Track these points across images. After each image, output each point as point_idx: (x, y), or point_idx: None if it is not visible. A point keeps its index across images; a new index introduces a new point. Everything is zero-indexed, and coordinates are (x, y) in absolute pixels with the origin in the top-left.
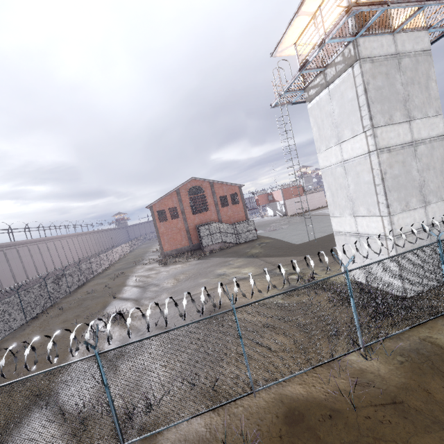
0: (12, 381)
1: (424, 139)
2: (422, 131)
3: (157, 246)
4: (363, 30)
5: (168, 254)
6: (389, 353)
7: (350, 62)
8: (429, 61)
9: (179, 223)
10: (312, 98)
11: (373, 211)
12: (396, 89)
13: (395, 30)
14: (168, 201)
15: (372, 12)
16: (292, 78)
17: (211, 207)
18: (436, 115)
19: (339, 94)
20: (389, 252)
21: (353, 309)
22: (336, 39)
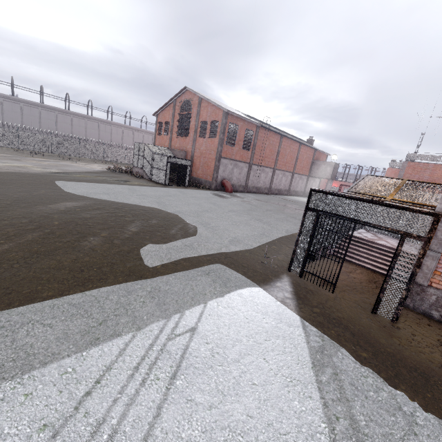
0: None
1: None
2: None
3: None
4: None
5: None
6: None
7: None
8: None
9: (167, 142)
10: None
11: None
12: None
13: None
14: (167, 114)
15: None
16: None
17: (191, 133)
18: None
19: None
20: None
21: None
22: None
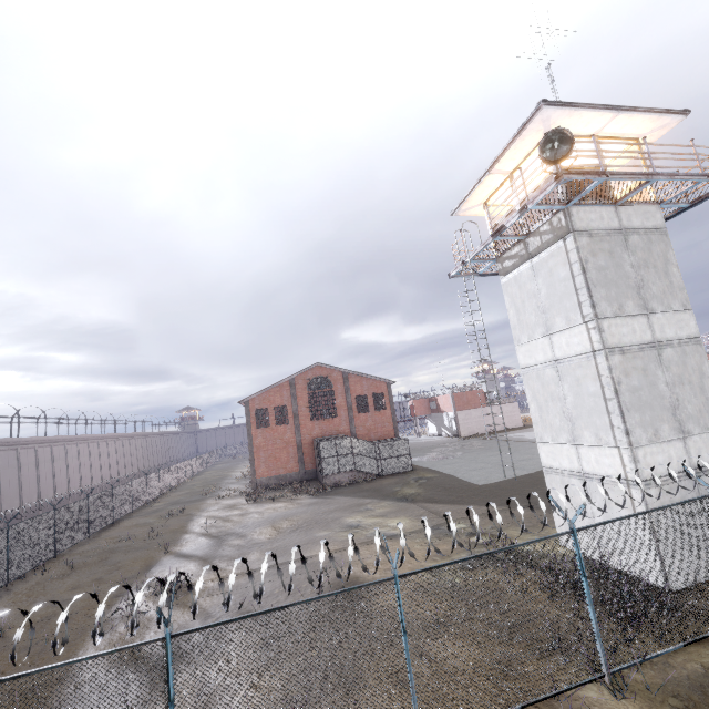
0: (20, 674)
1: (671, 341)
2: (666, 329)
3: (244, 469)
4: (577, 199)
5: (262, 484)
6: (654, 690)
7: (561, 234)
8: (665, 241)
9: (287, 433)
10: (508, 272)
11: (605, 438)
12: (625, 271)
13: (617, 201)
14: (276, 396)
15: (588, 181)
16: (481, 244)
17: (341, 412)
18: (684, 310)
19: (547, 270)
20: (635, 508)
21: (587, 599)
22: (541, 206)
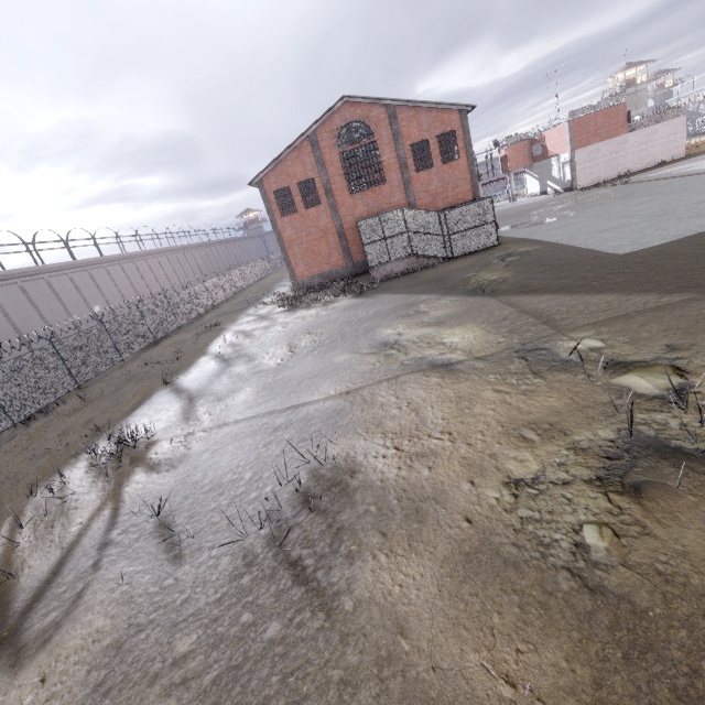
0: None
1: None
2: None
3: None
4: None
5: (305, 285)
6: None
7: None
8: None
9: (322, 217)
10: None
11: None
12: None
13: None
14: (295, 166)
15: None
16: None
17: (390, 175)
18: None
19: None
20: None
21: None
22: None
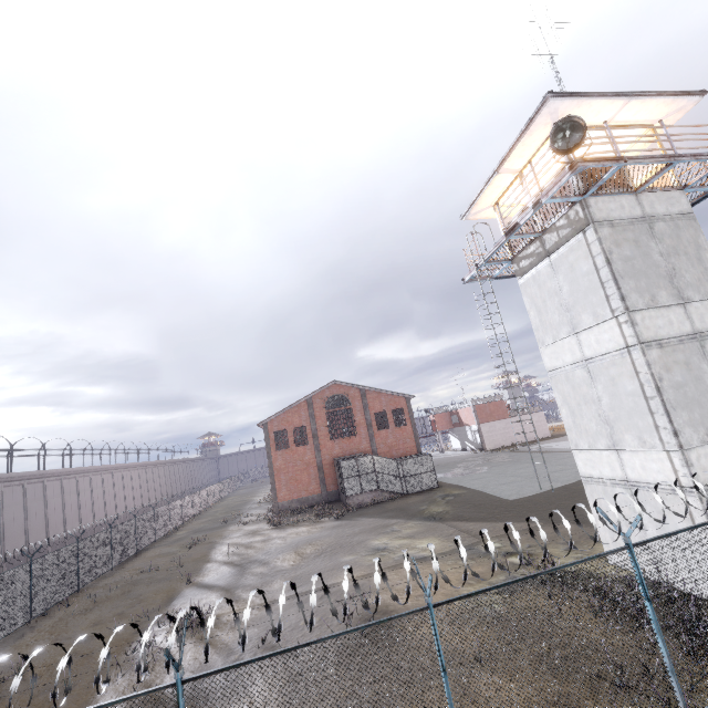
0: None
1: None
2: (706, 318)
3: (265, 493)
4: (594, 188)
5: (284, 508)
6: None
7: (580, 226)
8: (694, 226)
9: (307, 454)
10: (525, 272)
11: (650, 441)
12: (653, 260)
13: (637, 189)
14: (294, 416)
15: (605, 168)
16: (495, 244)
17: (360, 429)
18: None
19: (567, 266)
20: (694, 518)
21: (654, 627)
22: (556, 199)
